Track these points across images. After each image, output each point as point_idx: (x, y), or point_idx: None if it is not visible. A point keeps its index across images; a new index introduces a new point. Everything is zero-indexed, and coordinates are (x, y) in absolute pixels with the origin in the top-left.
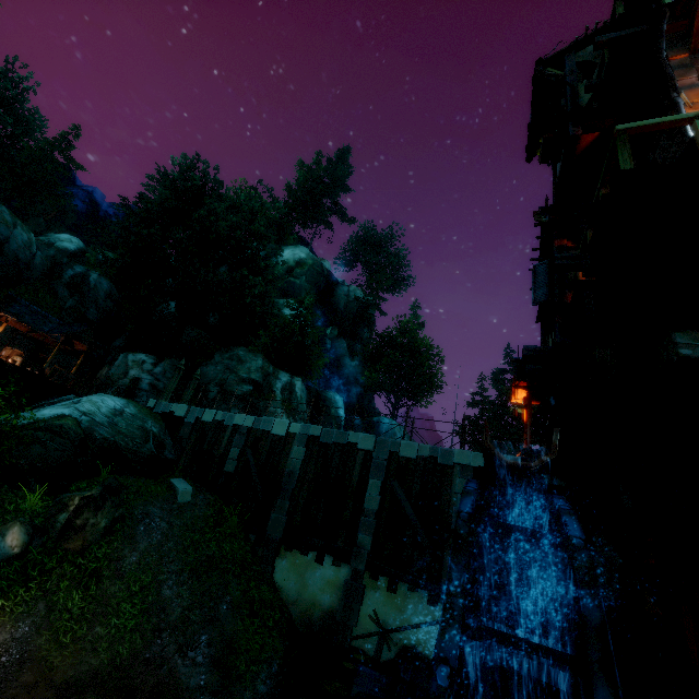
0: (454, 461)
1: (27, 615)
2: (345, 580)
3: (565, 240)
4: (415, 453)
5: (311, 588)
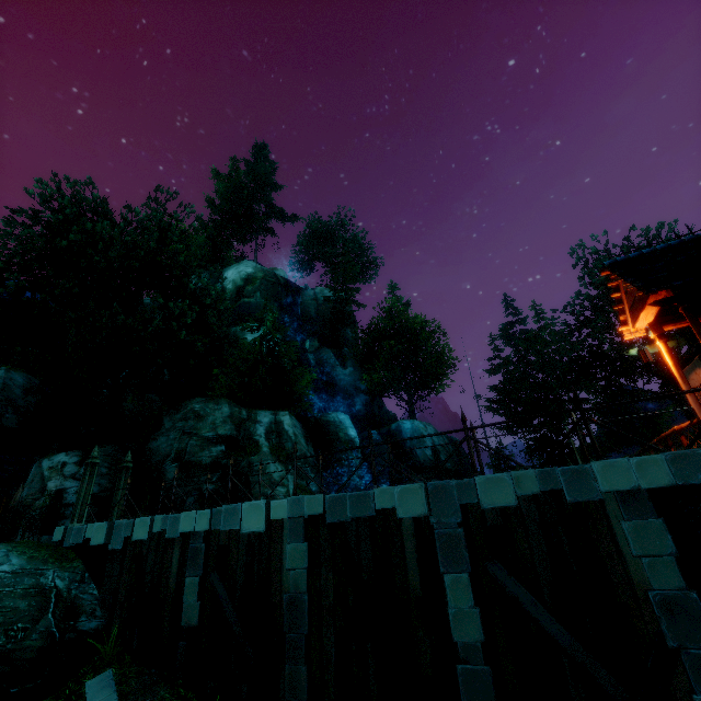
0: (602, 489)
1: None
2: None
3: None
4: (512, 495)
5: None
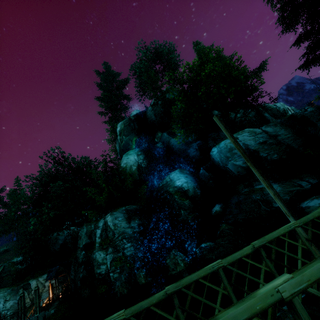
0: None
1: None
2: None
3: None
4: None
5: None
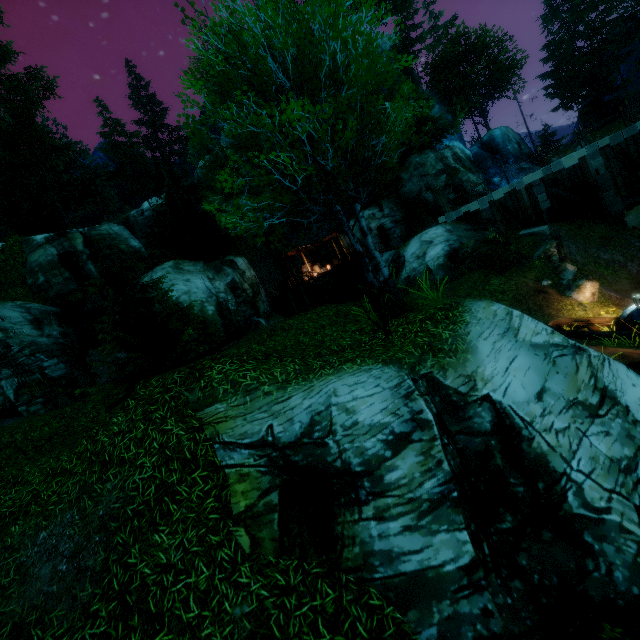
0: None
1: None
2: None
3: None
4: None
5: None
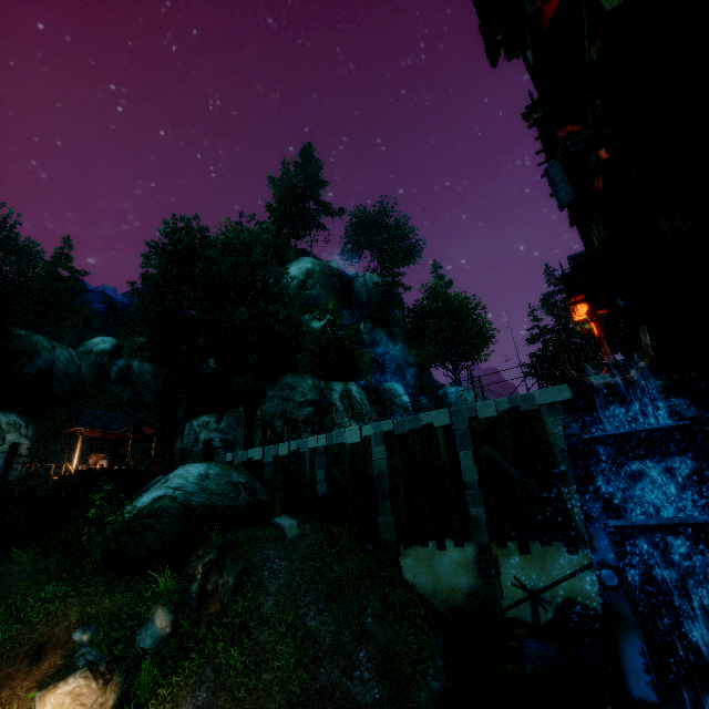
0: (538, 403)
1: (200, 683)
2: (474, 557)
3: (569, 127)
4: (494, 411)
5: (444, 575)
